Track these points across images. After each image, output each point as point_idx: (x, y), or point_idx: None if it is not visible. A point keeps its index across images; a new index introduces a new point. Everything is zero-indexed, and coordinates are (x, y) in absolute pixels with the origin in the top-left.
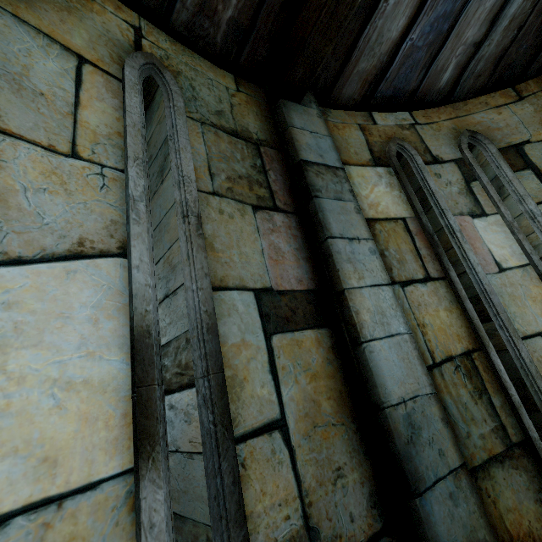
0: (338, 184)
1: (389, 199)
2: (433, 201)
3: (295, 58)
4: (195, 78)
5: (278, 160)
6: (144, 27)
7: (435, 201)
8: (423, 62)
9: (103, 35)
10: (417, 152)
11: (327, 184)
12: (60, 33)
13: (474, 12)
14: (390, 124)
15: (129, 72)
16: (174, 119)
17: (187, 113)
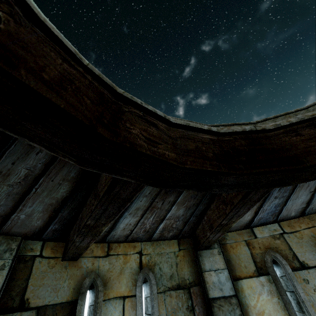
0: (232, 312)
1: (271, 306)
2: (304, 307)
3: (199, 245)
4: (161, 260)
5: (199, 294)
6: (142, 247)
7: (306, 308)
8: (272, 216)
9: (130, 272)
10: (286, 261)
11: (225, 314)
12: (119, 290)
13: (291, 205)
14: (266, 235)
15: (138, 291)
16: (153, 303)
17: (158, 290)
